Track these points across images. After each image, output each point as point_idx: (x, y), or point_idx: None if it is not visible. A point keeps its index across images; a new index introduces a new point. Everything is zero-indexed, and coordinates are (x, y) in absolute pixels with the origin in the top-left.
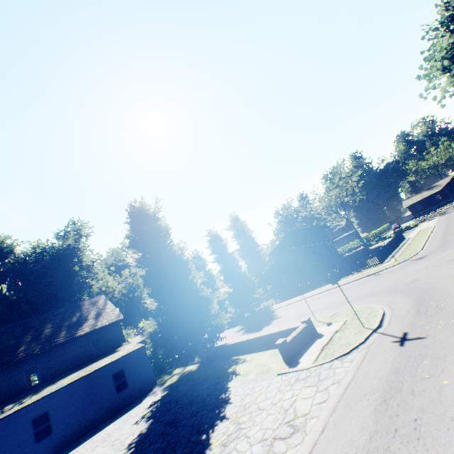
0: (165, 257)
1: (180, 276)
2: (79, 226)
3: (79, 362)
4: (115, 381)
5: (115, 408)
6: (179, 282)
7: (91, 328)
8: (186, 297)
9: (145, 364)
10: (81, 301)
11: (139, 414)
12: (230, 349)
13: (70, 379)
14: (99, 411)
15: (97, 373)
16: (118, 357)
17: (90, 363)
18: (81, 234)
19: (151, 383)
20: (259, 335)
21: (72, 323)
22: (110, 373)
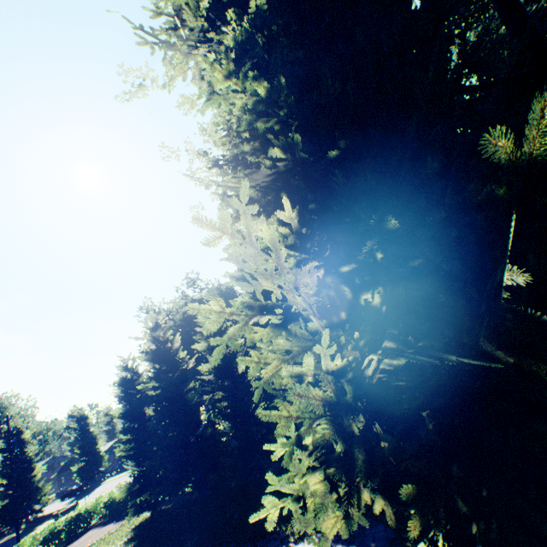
0: (22, 461)
1: (29, 471)
2: None
3: None
4: None
5: None
6: (26, 476)
7: None
8: (27, 486)
9: None
10: None
11: None
12: (45, 517)
13: None
14: None
15: None
16: None
17: None
18: None
19: None
20: (59, 509)
21: None
22: None
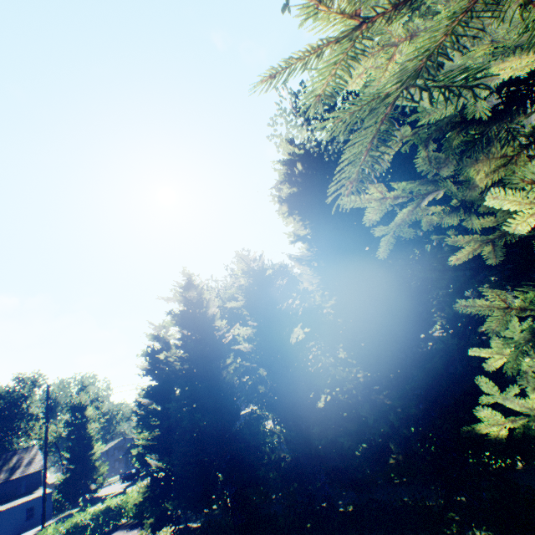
0: (82, 437)
1: (88, 448)
2: (38, 377)
3: (7, 498)
4: (27, 513)
5: (22, 530)
6: (85, 453)
7: (22, 474)
8: (86, 464)
9: (49, 503)
10: (19, 449)
11: (36, 529)
12: (99, 498)
13: (2, 508)
14: (12, 530)
15: (19, 506)
16: (34, 497)
17: (14, 499)
18: (37, 384)
19: (49, 517)
20: (110, 492)
21: (9, 467)
22: (26, 507)
